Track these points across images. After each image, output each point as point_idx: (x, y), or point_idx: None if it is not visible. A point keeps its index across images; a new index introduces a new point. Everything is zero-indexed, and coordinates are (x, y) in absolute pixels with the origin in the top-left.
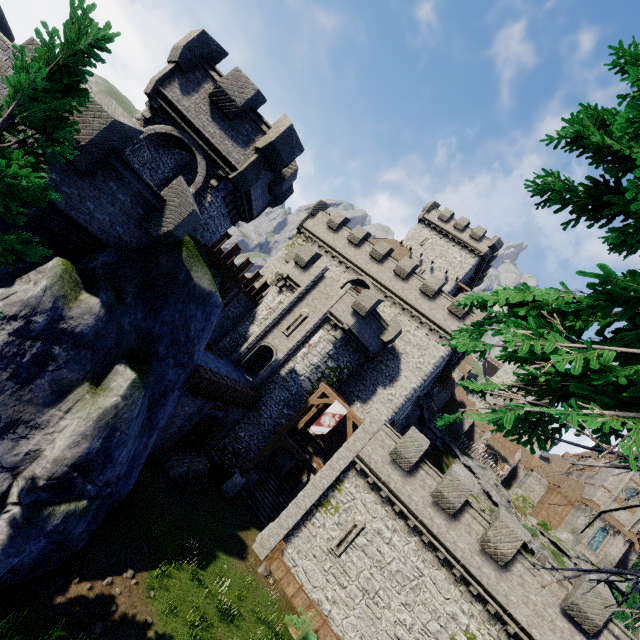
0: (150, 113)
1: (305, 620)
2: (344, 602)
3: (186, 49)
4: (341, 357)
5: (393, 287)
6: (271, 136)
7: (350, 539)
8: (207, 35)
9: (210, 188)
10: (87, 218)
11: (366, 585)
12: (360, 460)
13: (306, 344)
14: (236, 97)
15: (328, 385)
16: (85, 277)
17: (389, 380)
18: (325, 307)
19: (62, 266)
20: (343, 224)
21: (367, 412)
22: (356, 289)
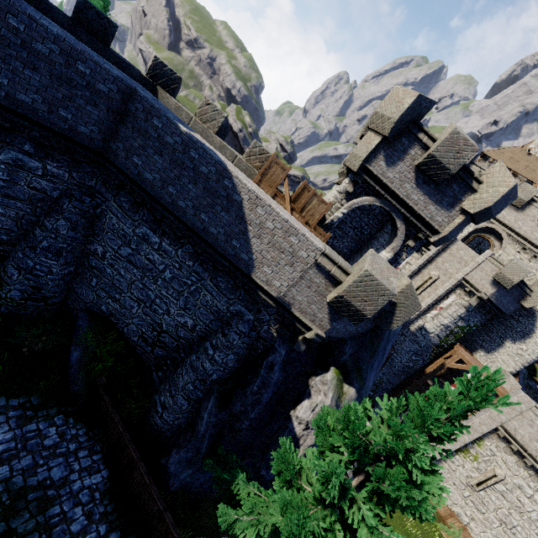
0: (352, 186)
1: (455, 532)
2: (481, 522)
3: (397, 121)
4: (472, 318)
5: (535, 239)
6: (486, 198)
7: (489, 483)
8: (421, 97)
9: (405, 247)
10: (343, 333)
11: (503, 518)
12: (504, 430)
13: (436, 306)
14: (450, 164)
15: (455, 339)
16: (343, 372)
17: (520, 336)
18: (459, 273)
19: (336, 377)
20: (471, 162)
21: (491, 361)
22: (483, 236)
